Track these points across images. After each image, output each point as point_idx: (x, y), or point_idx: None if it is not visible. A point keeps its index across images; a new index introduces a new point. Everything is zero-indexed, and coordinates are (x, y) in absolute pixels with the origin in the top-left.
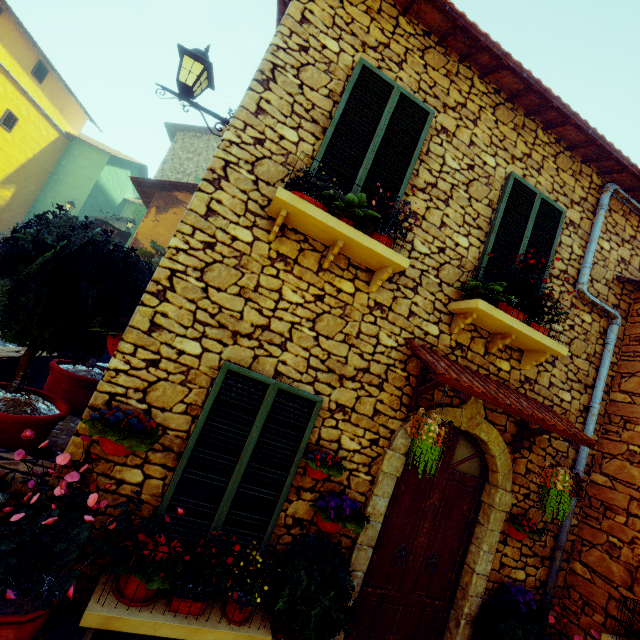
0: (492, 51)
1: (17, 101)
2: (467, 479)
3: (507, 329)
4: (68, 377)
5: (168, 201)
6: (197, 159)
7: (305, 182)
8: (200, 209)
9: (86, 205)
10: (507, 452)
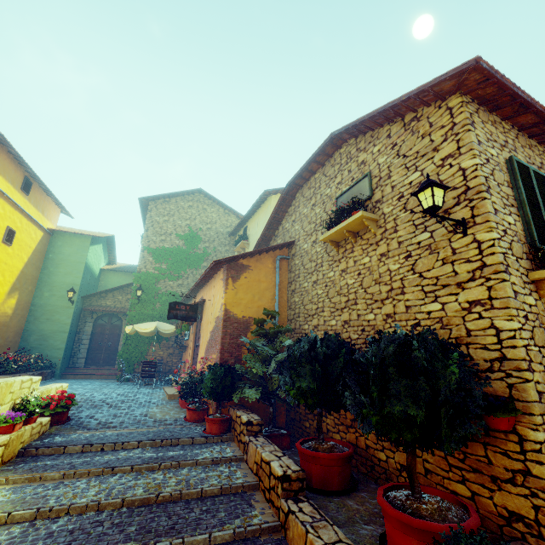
0: None
1: (13, 217)
2: None
3: None
4: (336, 459)
5: (237, 269)
6: (172, 219)
7: None
8: (511, 294)
9: (81, 287)
10: None
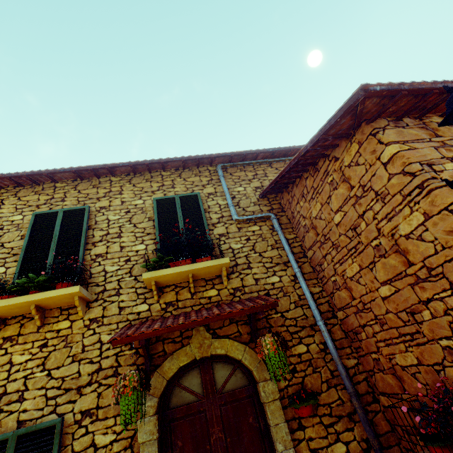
0: (98, 168)
1: None
2: (238, 393)
3: (182, 274)
4: None
5: None
6: None
7: None
8: None
9: None
10: (248, 349)
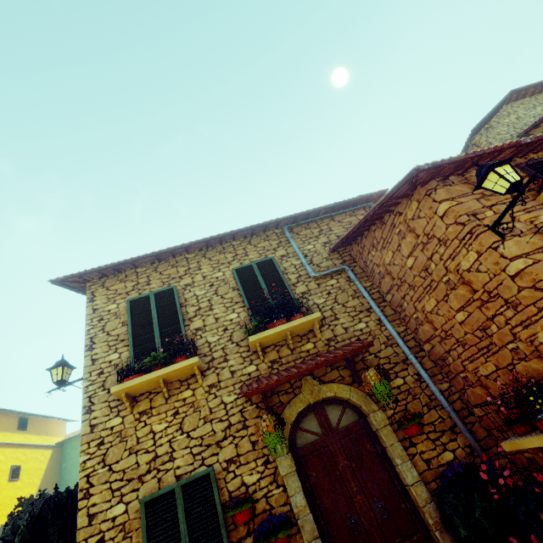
0: (177, 249)
1: (15, 455)
2: (352, 427)
3: (281, 333)
4: None
5: None
6: None
7: (126, 372)
8: (87, 430)
9: None
10: (353, 389)
